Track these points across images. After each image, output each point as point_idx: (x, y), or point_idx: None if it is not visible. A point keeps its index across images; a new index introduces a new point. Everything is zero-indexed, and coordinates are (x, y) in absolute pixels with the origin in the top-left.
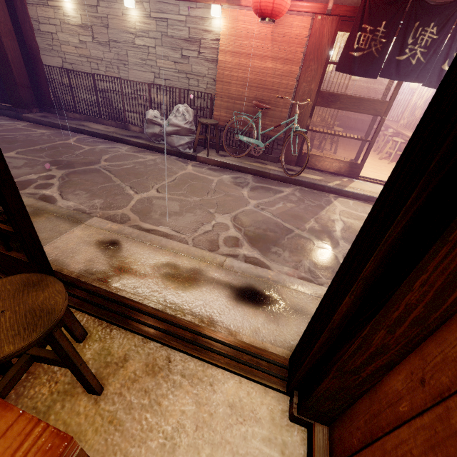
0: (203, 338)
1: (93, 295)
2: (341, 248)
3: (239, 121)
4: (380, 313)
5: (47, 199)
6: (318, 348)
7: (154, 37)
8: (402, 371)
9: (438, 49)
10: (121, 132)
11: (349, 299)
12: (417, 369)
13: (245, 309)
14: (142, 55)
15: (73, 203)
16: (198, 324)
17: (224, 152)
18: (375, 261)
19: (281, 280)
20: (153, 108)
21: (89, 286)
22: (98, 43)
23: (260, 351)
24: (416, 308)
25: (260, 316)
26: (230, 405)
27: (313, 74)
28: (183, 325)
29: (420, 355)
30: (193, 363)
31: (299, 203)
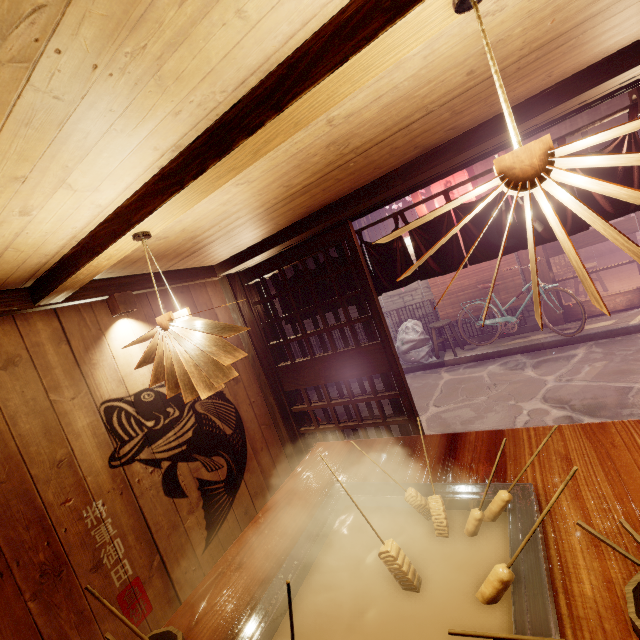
0: None
1: None
2: None
3: (470, 309)
4: None
5: None
6: None
7: None
8: None
9: None
10: None
11: None
12: None
13: None
14: None
15: None
16: None
17: (468, 345)
18: None
19: None
20: None
21: None
22: None
23: None
24: None
25: None
26: None
27: None
28: None
29: None
30: None
31: (609, 357)
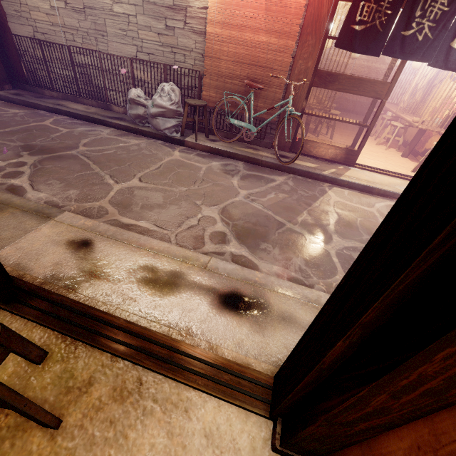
0: (180, 355)
1: (57, 307)
2: (334, 244)
3: (230, 102)
4: (384, 378)
5: (15, 190)
6: (305, 385)
7: (134, 3)
8: (405, 438)
9: (447, 23)
10: (103, 113)
11: (343, 344)
12: (426, 446)
13: (229, 318)
14: (122, 25)
15: (45, 194)
16: (175, 338)
17: (214, 136)
18: (380, 308)
19: (269, 283)
20: (137, 86)
21: (53, 295)
22: (72, 10)
23: (242, 369)
24: (433, 379)
25: (244, 326)
26: (206, 434)
27: (311, 50)
28: (158, 340)
29: (432, 428)
30: (167, 385)
31: (292, 193)
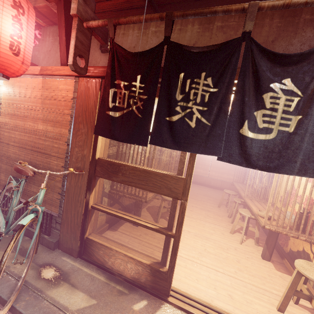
0: None
1: None
2: None
3: None
4: None
5: None
6: None
7: None
8: None
9: (224, 106)
10: None
11: None
12: None
13: None
14: None
15: None
16: None
17: None
18: None
19: None
20: None
21: None
22: None
23: None
24: None
25: None
26: None
27: (84, 138)
28: None
29: None
30: None
31: None
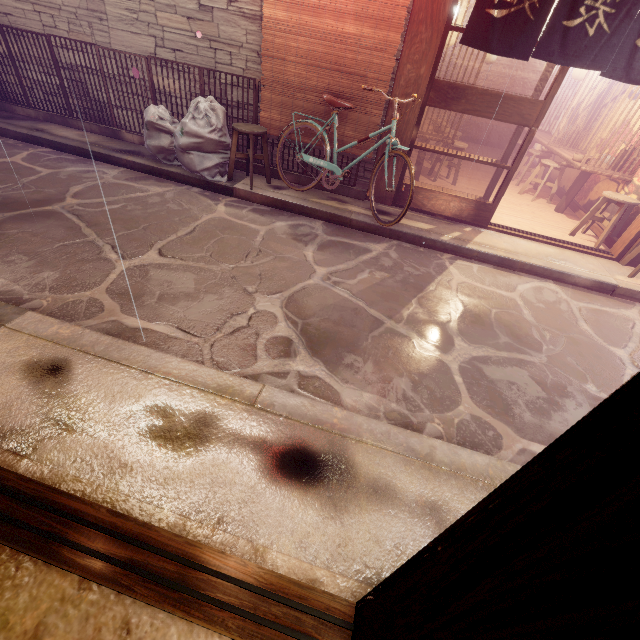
0: (199, 573)
1: None
2: (457, 353)
3: (302, 128)
4: None
5: None
6: None
7: None
8: None
9: (633, 9)
10: (108, 143)
11: None
12: None
13: (287, 494)
14: (130, 2)
15: (1, 279)
16: (193, 540)
17: (280, 181)
18: None
19: (355, 427)
20: (159, 102)
21: None
22: None
23: (304, 592)
24: None
25: (312, 508)
26: None
27: (424, 49)
28: (164, 545)
29: None
30: (174, 631)
31: (395, 270)
